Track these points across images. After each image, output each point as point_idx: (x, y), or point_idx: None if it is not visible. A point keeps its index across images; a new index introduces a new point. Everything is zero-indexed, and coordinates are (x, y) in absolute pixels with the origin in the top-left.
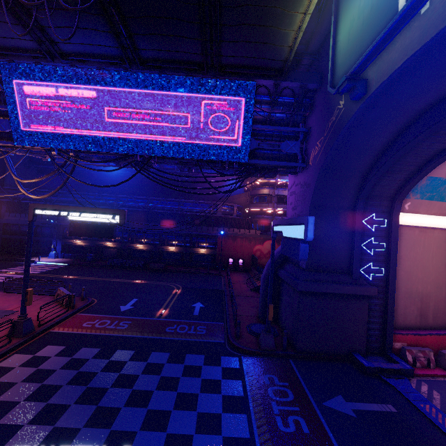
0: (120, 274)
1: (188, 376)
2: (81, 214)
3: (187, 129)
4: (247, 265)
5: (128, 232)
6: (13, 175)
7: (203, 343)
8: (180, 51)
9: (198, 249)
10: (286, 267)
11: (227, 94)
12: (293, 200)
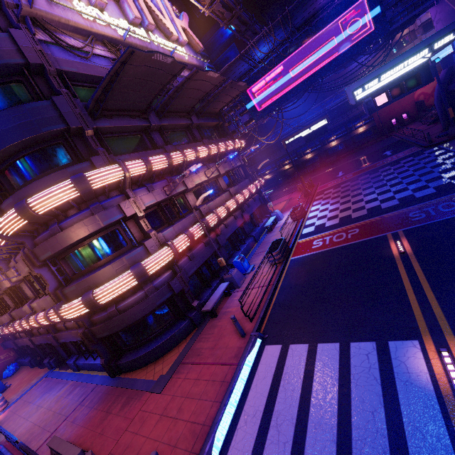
0: (311, 175)
1: (408, 163)
2: (306, 131)
3: (338, 45)
4: (413, 115)
5: (294, 152)
6: (259, 138)
7: (407, 156)
8: (318, 5)
9: (357, 131)
10: (454, 80)
11: (356, 1)
12: (440, 26)
